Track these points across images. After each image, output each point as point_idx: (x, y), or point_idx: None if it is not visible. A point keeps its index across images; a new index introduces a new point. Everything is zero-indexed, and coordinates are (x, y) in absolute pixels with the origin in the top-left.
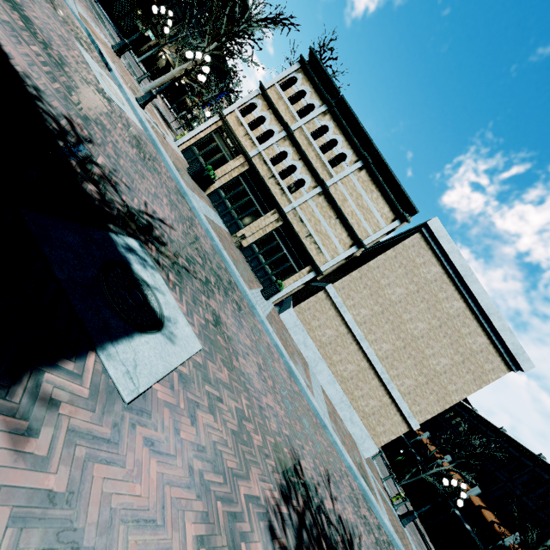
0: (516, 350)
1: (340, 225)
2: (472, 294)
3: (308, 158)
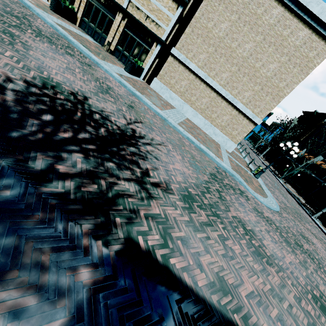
0: None
1: None
2: None
3: None
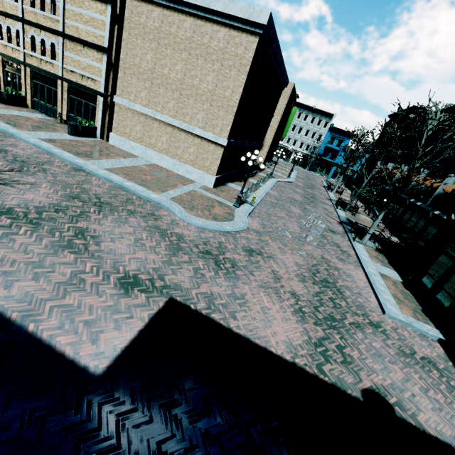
0: (246, 13)
1: (89, 50)
2: (189, 3)
3: (40, 25)
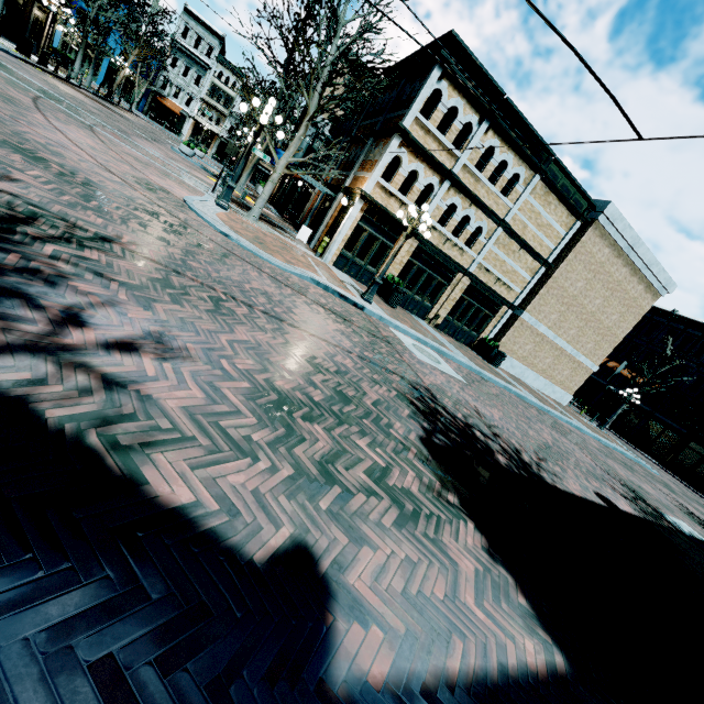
0: (666, 282)
1: (524, 255)
2: (637, 256)
3: (481, 202)
